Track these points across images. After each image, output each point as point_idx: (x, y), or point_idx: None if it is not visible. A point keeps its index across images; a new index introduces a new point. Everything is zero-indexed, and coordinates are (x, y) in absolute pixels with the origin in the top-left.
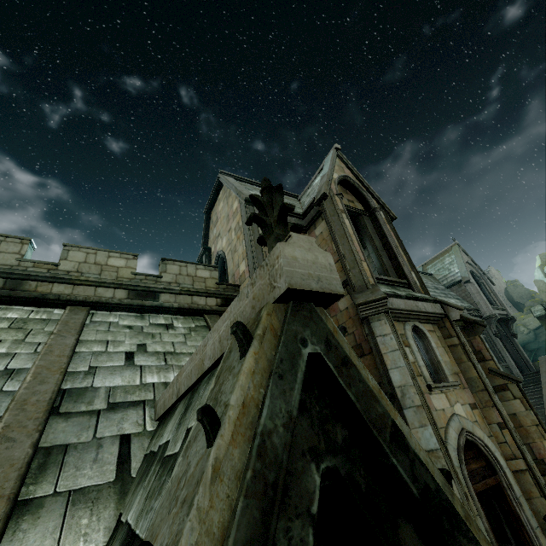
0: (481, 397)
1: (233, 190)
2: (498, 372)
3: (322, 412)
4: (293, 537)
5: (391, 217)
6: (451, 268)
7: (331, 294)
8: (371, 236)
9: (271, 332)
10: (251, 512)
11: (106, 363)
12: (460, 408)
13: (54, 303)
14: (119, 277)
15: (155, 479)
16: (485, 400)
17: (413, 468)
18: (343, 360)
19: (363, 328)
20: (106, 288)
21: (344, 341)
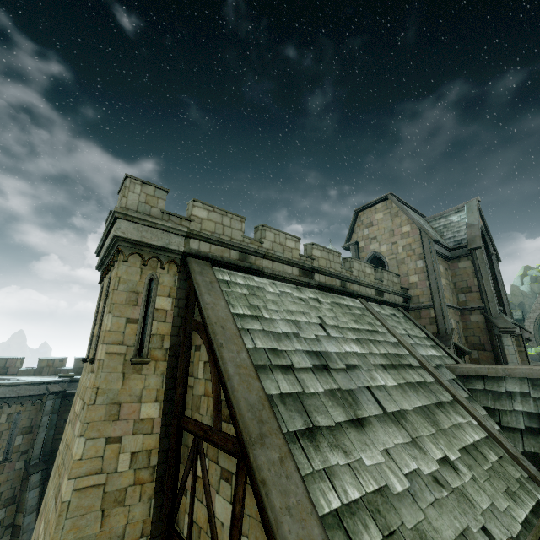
0: None
1: (413, 221)
2: None
3: None
4: None
5: (498, 261)
6: None
7: None
8: None
9: None
10: None
11: (410, 341)
12: None
13: (354, 295)
14: (370, 281)
15: (536, 402)
16: None
17: None
18: None
19: (488, 336)
20: (368, 288)
21: None
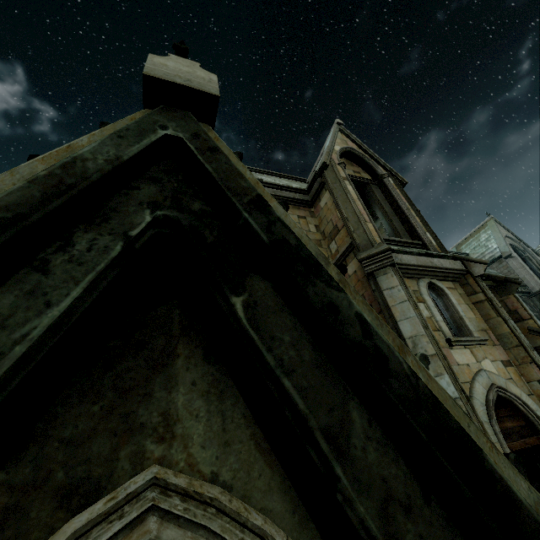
0: (516, 354)
1: None
2: (539, 331)
3: (181, 188)
4: (97, 244)
5: (401, 183)
6: (488, 244)
7: (202, 94)
8: (380, 203)
9: (131, 121)
10: (31, 191)
11: None
12: (489, 364)
13: None
14: None
15: None
16: (520, 356)
17: (270, 226)
18: (211, 148)
19: (371, 288)
20: None
21: (225, 147)
